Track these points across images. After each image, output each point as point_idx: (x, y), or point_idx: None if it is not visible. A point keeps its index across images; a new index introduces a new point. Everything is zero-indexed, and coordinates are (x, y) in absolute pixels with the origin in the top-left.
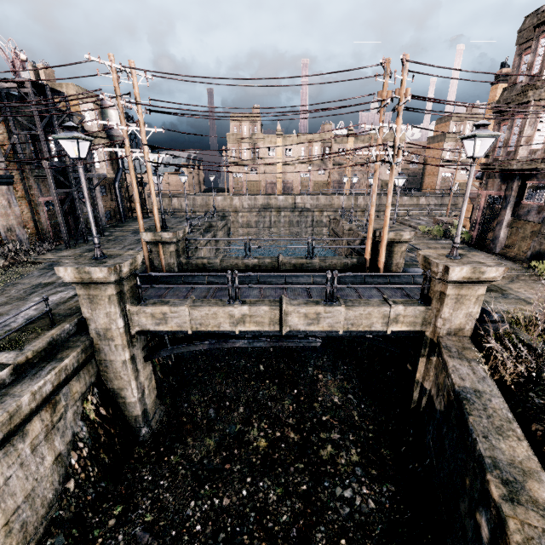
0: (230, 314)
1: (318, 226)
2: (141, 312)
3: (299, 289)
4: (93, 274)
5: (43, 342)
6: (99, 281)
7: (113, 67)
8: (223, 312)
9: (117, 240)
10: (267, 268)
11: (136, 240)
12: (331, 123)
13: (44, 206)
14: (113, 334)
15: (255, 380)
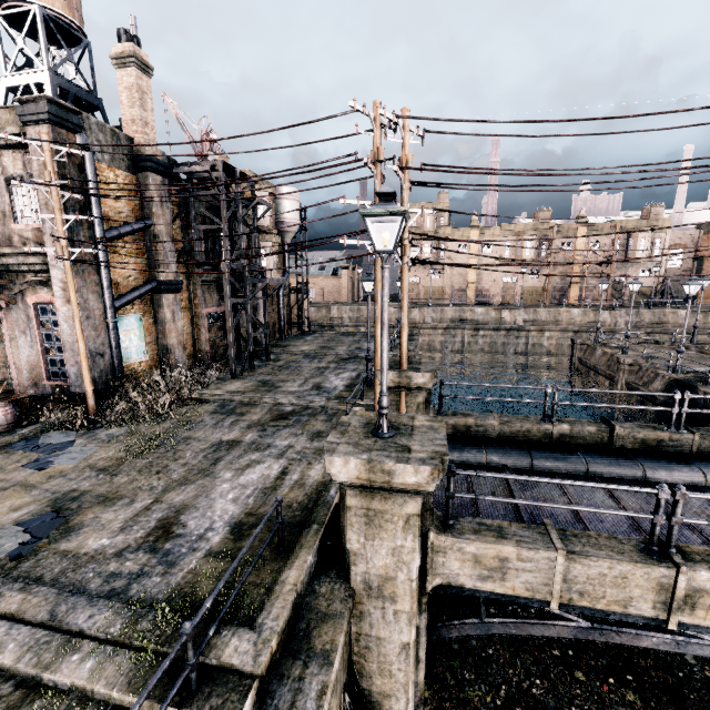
0: (660, 583)
1: (536, 352)
2: (454, 548)
3: (693, 500)
4: (397, 476)
5: (288, 606)
6: (402, 489)
7: (378, 120)
8: (643, 577)
9: (291, 368)
10: (586, 442)
11: (316, 369)
12: (550, 210)
13: (206, 319)
14: (397, 589)
15: (582, 671)
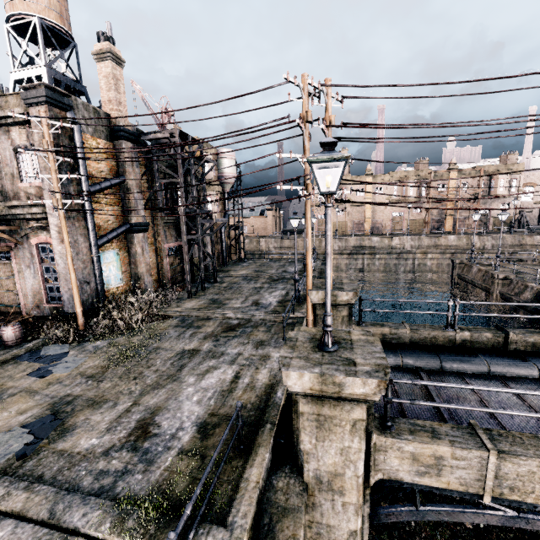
0: None
1: (421, 270)
2: (394, 448)
3: None
4: (346, 388)
5: (253, 503)
6: (350, 398)
7: (306, 89)
8: None
9: (234, 288)
10: (484, 346)
11: (254, 289)
12: (428, 159)
13: (167, 252)
14: (344, 483)
15: None
